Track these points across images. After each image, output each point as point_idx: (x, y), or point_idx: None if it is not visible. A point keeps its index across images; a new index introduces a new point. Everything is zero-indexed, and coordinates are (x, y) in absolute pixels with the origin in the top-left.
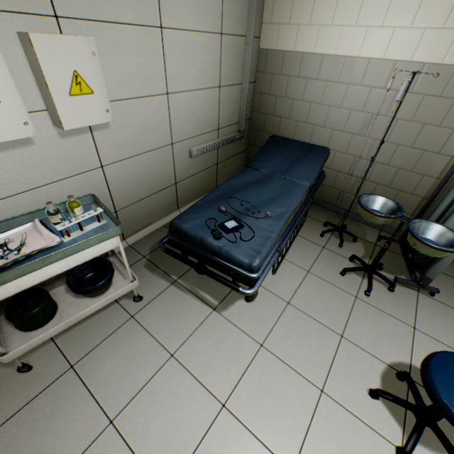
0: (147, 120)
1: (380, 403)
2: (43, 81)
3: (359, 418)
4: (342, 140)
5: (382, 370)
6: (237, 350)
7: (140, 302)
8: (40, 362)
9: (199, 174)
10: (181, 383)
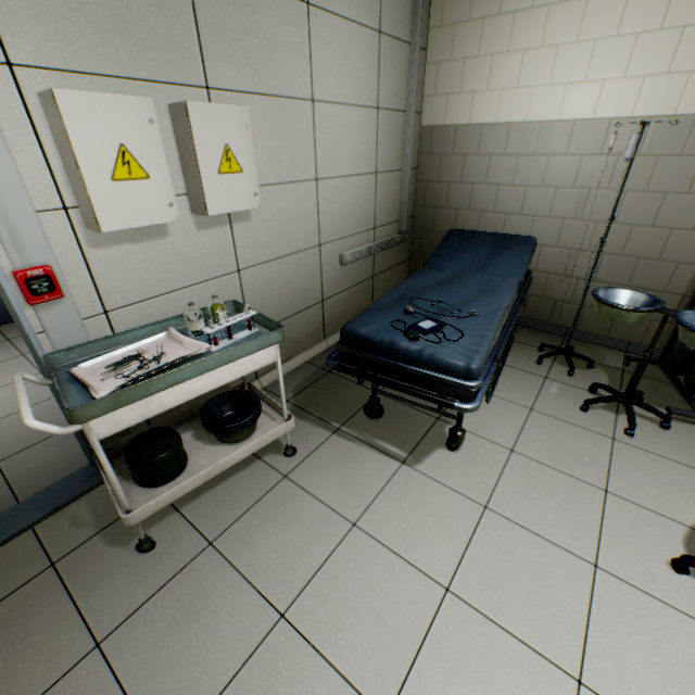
0: (293, 213)
1: (694, 580)
2: (192, 157)
3: (666, 603)
4: (549, 228)
5: (683, 535)
6: (450, 514)
7: (293, 457)
8: (163, 538)
9: (351, 290)
10: (376, 561)
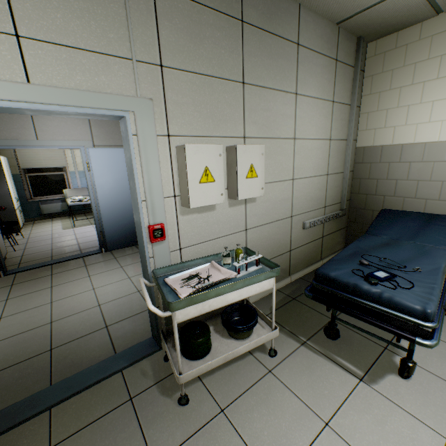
0: (278, 198)
1: None
2: (234, 170)
3: None
4: None
5: None
6: (412, 437)
7: (274, 358)
8: (192, 398)
9: (308, 245)
10: None
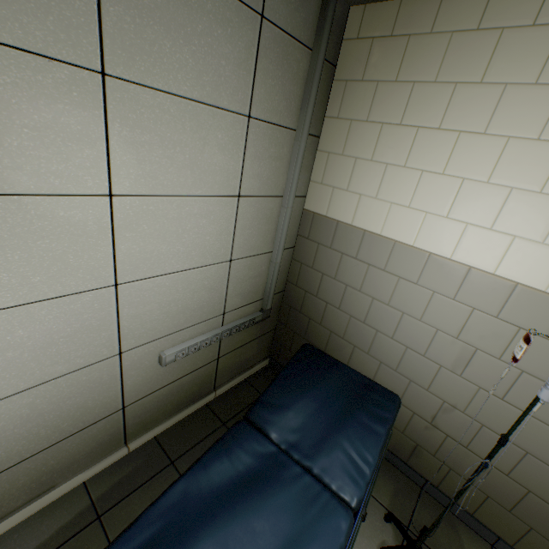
0: (61, 331)
1: None
2: None
3: None
4: (421, 367)
5: None
6: None
7: None
8: None
9: (180, 381)
10: None
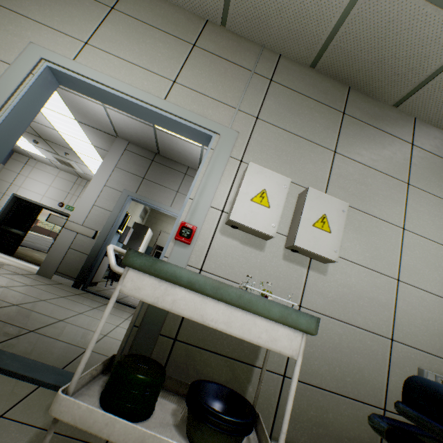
0: (366, 292)
1: None
2: (299, 213)
3: None
4: None
5: None
6: None
7: None
8: None
9: None
10: None
